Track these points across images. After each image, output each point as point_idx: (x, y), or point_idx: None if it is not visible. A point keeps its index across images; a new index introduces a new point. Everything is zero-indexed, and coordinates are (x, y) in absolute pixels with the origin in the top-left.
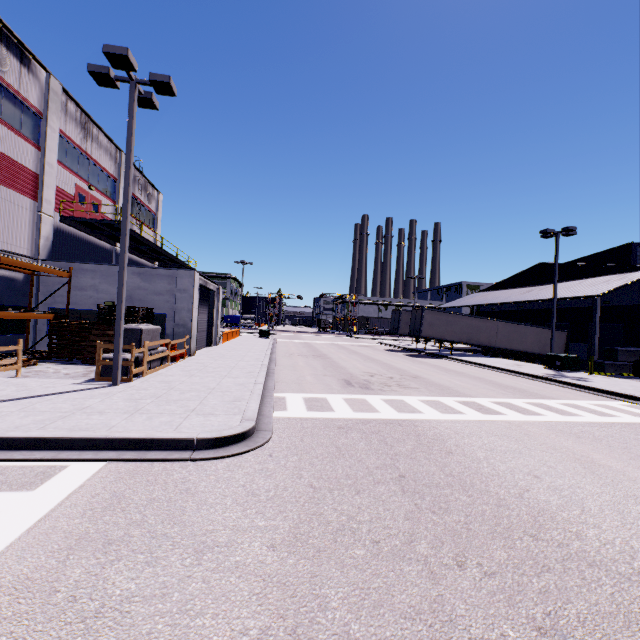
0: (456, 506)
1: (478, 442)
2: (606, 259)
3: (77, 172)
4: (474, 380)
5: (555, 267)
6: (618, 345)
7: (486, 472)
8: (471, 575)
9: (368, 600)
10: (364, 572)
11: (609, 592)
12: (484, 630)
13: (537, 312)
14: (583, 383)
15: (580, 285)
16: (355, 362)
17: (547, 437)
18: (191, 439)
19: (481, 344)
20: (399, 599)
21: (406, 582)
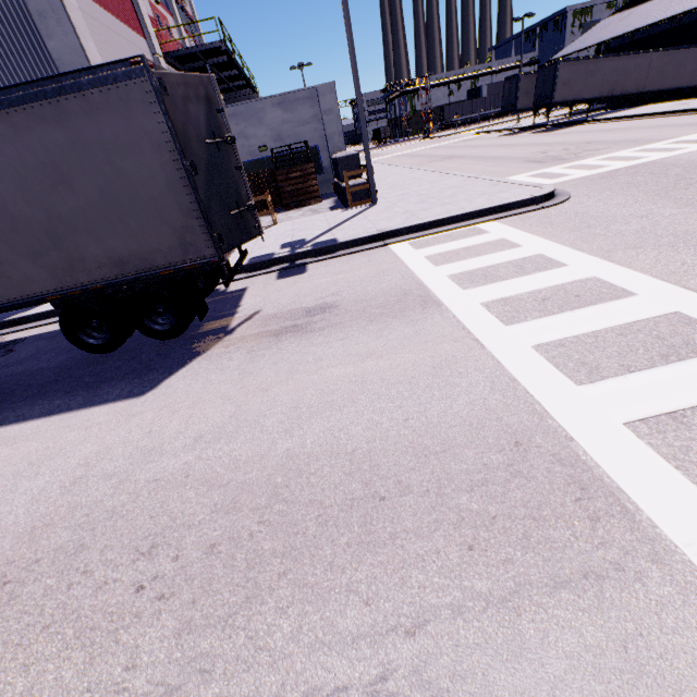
0: None
1: None
2: None
3: None
4: (652, 129)
5: None
6: None
7: None
8: None
9: None
10: None
11: None
12: None
13: None
14: None
15: None
16: (500, 151)
17: None
18: (531, 198)
19: (626, 93)
20: None
21: None
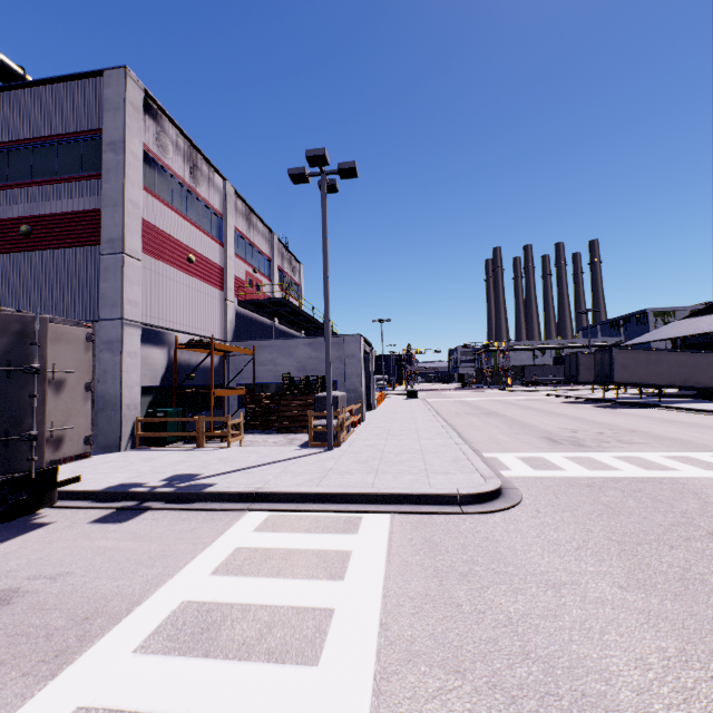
0: None
1: None
2: None
3: (245, 259)
4: None
5: None
6: None
7: None
8: None
9: None
10: None
11: None
12: None
13: None
14: None
15: None
16: (539, 418)
17: None
18: (454, 494)
19: (703, 386)
20: None
21: None
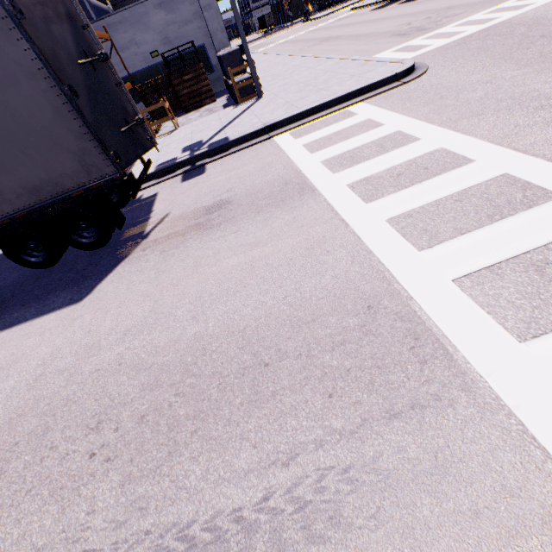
0: None
1: None
2: None
3: None
4: None
5: None
6: None
7: None
8: None
9: None
10: None
11: None
12: None
13: None
14: None
15: None
16: (370, 27)
17: None
18: (393, 75)
19: None
20: None
21: None
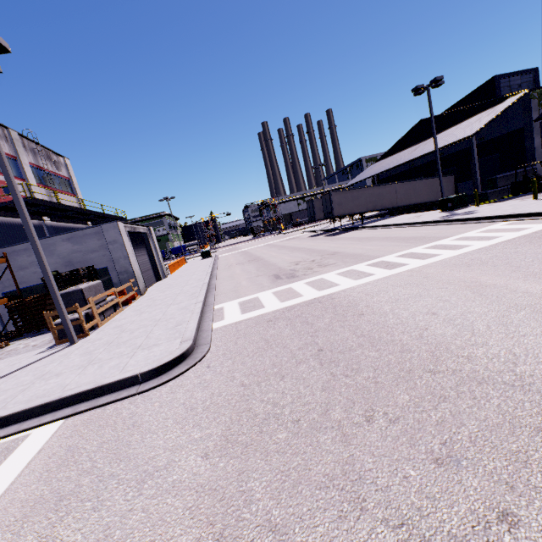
0: (366, 364)
1: (385, 297)
2: (475, 99)
3: None
4: (382, 241)
5: (431, 120)
6: (497, 173)
7: (392, 323)
8: (378, 427)
9: (288, 481)
10: (285, 454)
11: (496, 404)
12: (389, 478)
13: (426, 165)
14: (471, 216)
15: (457, 130)
16: (283, 256)
17: (442, 274)
18: (135, 375)
19: (385, 208)
20: (315, 471)
21: (322, 452)
